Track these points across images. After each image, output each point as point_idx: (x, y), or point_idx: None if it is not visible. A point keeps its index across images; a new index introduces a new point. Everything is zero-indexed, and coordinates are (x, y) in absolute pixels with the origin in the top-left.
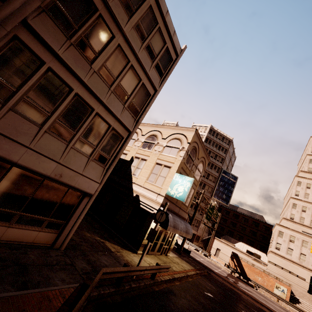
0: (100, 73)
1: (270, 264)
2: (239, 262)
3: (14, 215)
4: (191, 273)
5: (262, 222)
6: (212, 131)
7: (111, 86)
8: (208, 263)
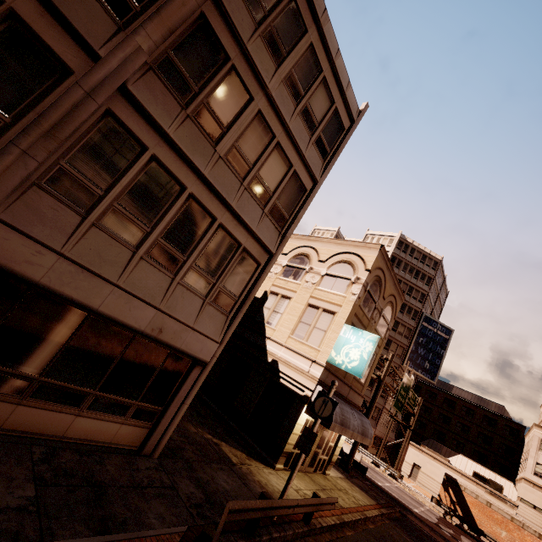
0: (229, 159)
1: (523, 505)
2: (460, 495)
3: (86, 396)
4: (372, 514)
5: (503, 417)
6: (403, 245)
7: (244, 178)
8: (399, 494)
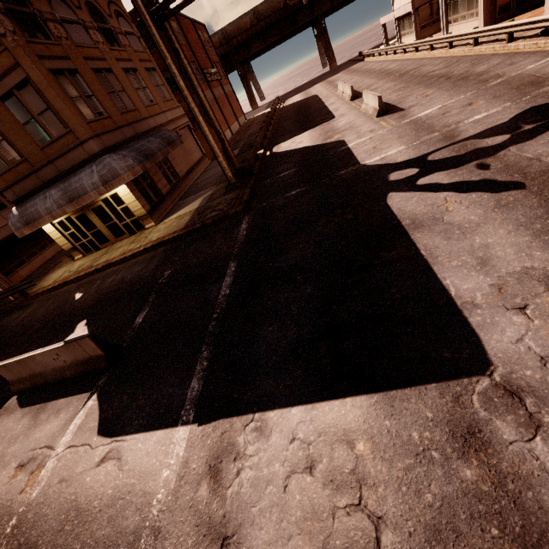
0: None
1: None
2: None
3: None
4: (126, 256)
5: None
6: None
7: None
8: (425, 122)
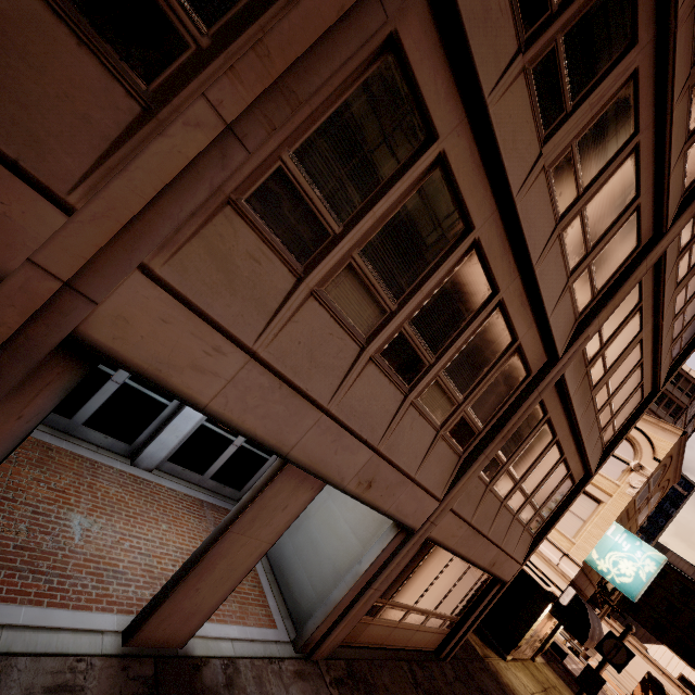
0: (596, 396)
1: None
2: None
3: (427, 615)
4: None
5: None
6: None
7: (599, 409)
8: None
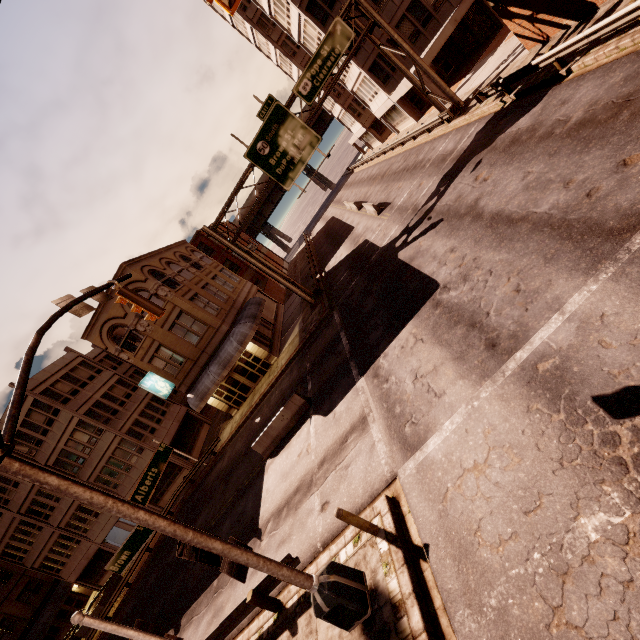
0: (88, 454)
1: None
2: None
3: (171, 481)
4: (272, 383)
5: None
6: None
7: (92, 448)
8: (403, 206)
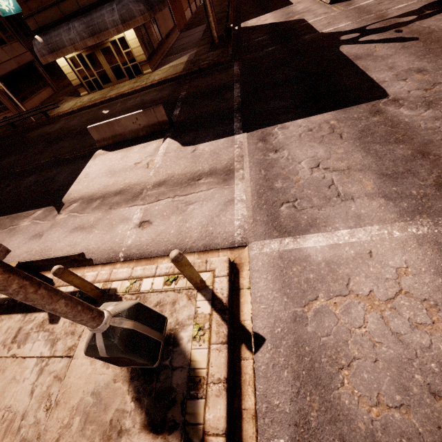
0: None
1: None
2: None
3: None
4: (136, 89)
5: None
6: None
7: None
8: (366, 8)
